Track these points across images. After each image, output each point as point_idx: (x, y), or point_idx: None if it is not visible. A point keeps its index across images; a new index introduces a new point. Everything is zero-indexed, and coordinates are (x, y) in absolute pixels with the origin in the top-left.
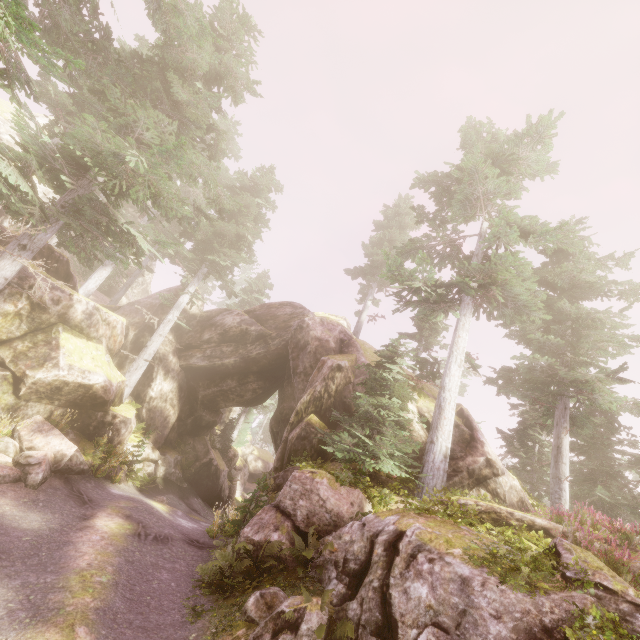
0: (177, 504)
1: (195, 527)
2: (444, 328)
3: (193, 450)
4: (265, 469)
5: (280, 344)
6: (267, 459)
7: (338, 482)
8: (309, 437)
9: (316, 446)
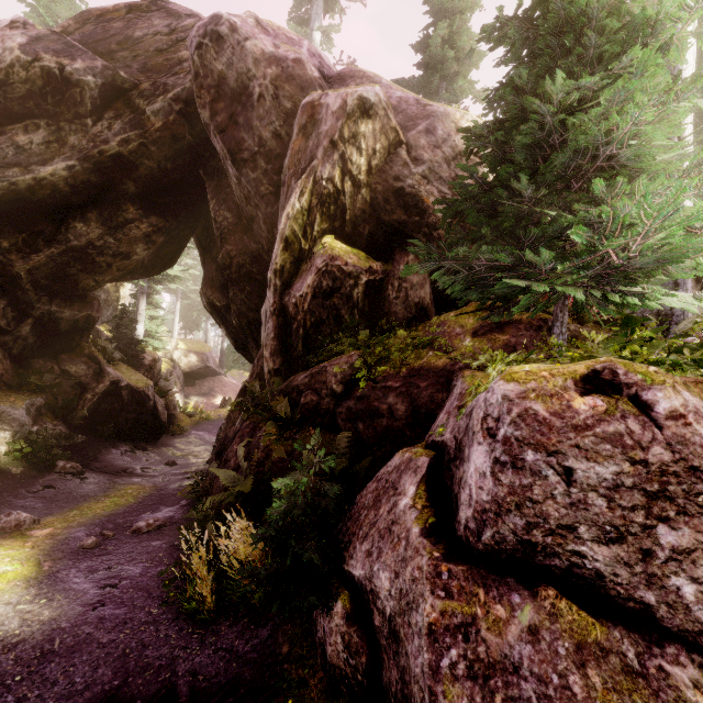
0: (76, 484)
1: (136, 582)
2: (481, 55)
3: (67, 378)
4: (203, 362)
5: (171, 110)
6: (201, 350)
7: (702, 386)
8: (342, 288)
9: (362, 303)
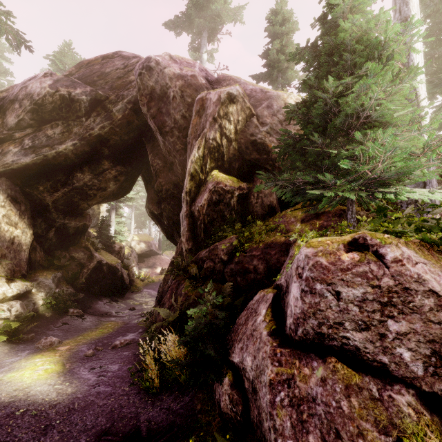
0: (79, 322)
1: (116, 374)
2: None
3: (73, 260)
4: (149, 247)
5: (126, 108)
6: (147, 240)
7: (419, 244)
8: (224, 199)
9: (236, 207)
